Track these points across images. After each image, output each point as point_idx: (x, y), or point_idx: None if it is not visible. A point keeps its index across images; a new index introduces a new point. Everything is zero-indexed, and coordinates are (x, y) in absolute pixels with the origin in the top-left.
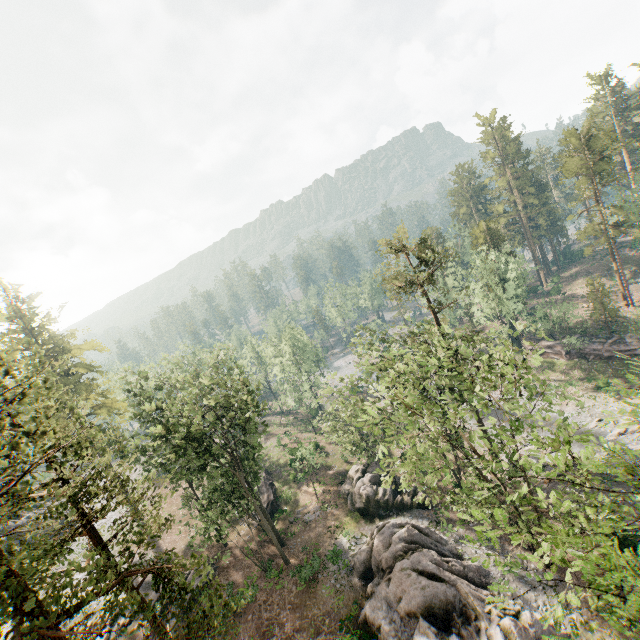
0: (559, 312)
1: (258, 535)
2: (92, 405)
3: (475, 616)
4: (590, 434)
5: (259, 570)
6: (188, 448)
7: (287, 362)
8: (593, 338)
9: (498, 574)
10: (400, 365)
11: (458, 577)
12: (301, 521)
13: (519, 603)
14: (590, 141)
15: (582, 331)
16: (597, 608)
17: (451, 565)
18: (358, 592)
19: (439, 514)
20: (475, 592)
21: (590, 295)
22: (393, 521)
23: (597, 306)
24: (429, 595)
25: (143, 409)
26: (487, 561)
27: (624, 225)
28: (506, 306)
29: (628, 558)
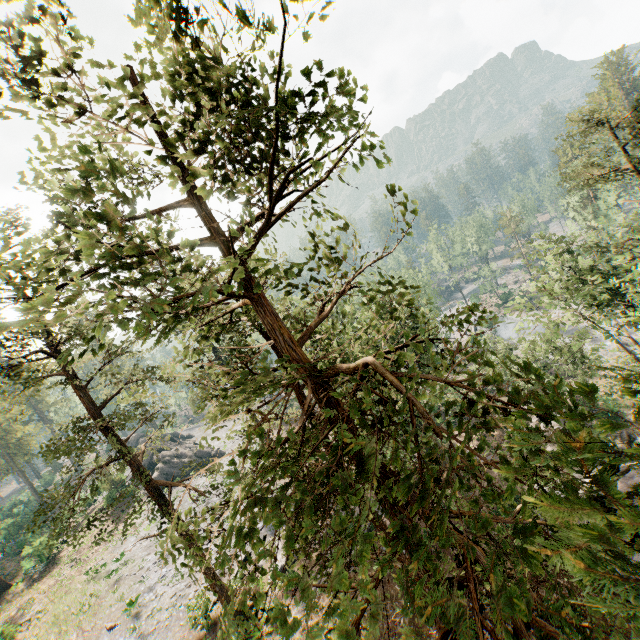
0: None
1: None
2: None
3: None
4: None
5: None
6: None
7: None
8: None
9: None
10: None
11: None
12: None
13: None
14: None
15: None
16: None
17: None
18: None
19: None
20: None
21: None
22: None
23: None
24: None
25: None
26: None
27: None
28: None
29: None
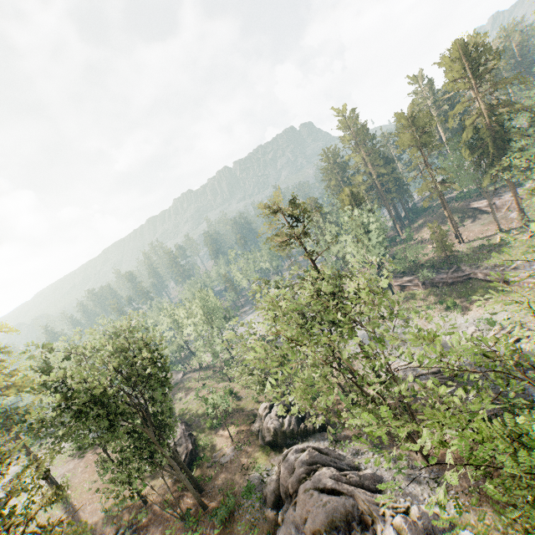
0: (412, 252)
1: (177, 486)
2: (1, 387)
3: (372, 521)
4: (436, 336)
5: (178, 521)
6: (91, 411)
7: (199, 321)
8: (440, 270)
9: (389, 477)
10: (282, 303)
11: (355, 487)
12: (218, 464)
13: (409, 500)
14: (415, 121)
15: (431, 266)
16: (470, 490)
17: (349, 477)
18: (271, 521)
19: (337, 433)
20: (370, 498)
21: (432, 236)
22: (296, 447)
23: (438, 244)
24: (330, 510)
25: (45, 381)
26: (380, 467)
27: (448, 181)
28: (372, 252)
29: (473, 435)
